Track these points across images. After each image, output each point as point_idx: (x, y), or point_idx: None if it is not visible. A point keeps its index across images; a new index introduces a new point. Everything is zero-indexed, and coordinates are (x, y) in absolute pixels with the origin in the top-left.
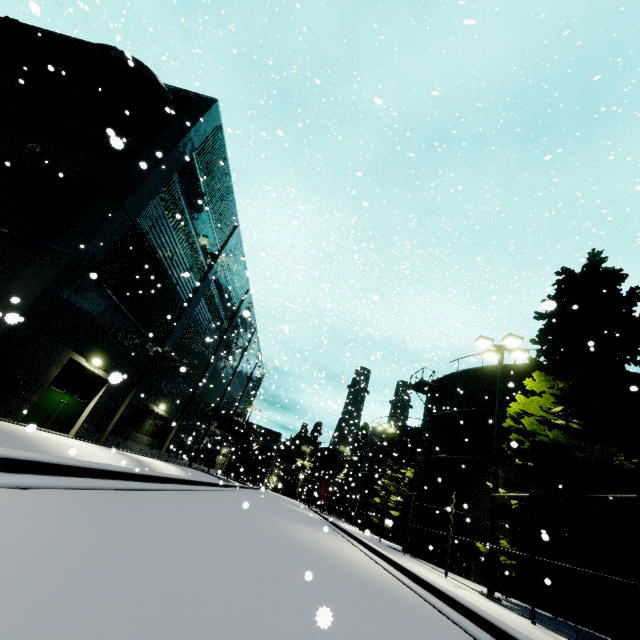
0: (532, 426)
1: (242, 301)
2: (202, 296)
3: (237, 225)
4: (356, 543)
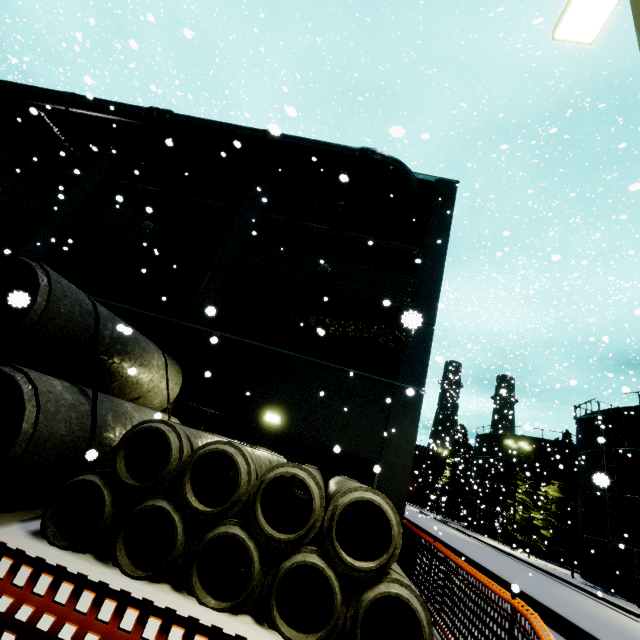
0: None
1: None
2: None
3: None
4: (637, 619)
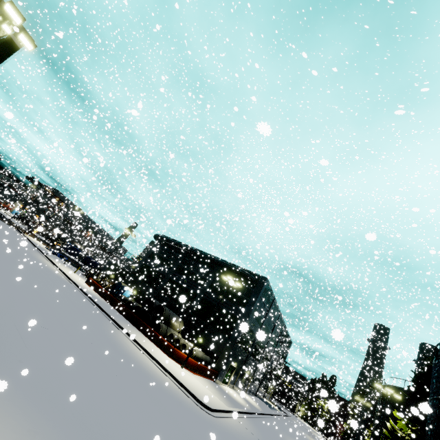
0: (388, 434)
1: (277, 319)
2: (262, 329)
3: (274, 298)
4: None
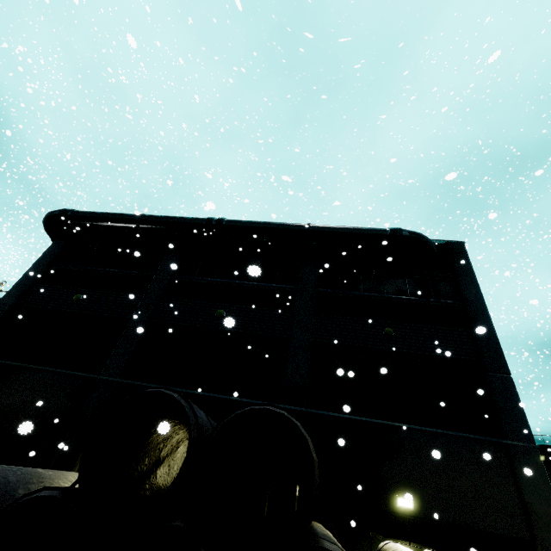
0: None
1: None
2: None
3: None
4: None
